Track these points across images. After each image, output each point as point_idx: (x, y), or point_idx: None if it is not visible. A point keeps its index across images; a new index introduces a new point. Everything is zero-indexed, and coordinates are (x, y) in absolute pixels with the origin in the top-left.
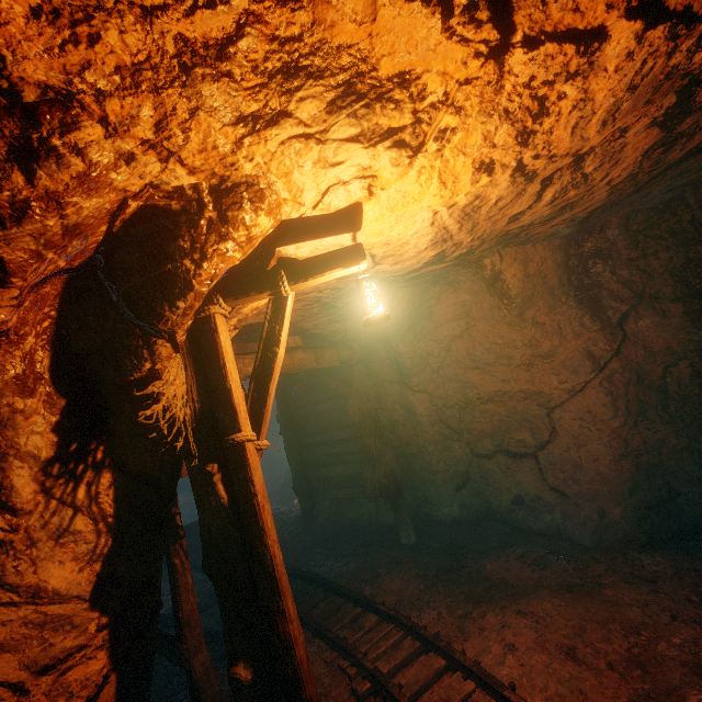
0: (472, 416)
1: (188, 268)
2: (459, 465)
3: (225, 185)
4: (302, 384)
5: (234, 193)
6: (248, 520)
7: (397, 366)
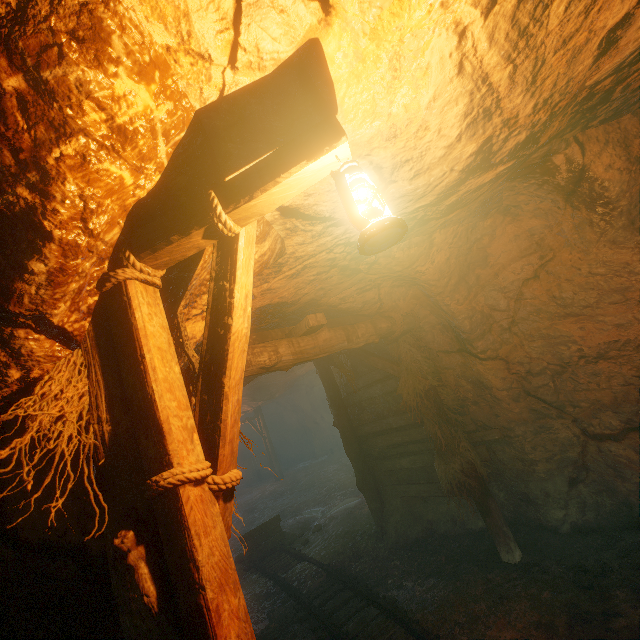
0: (574, 382)
1: (29, 202)
2: (566, 451)
3: (5, 7)
4: (344, 368)
5: (32, 23)
6: (193, 638)
7: (453, 332)
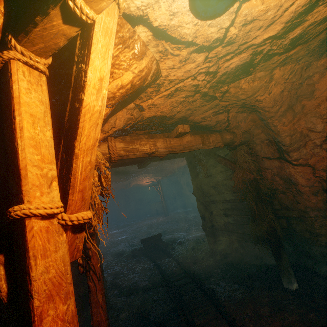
0: None
1: None
2: None
3: None
4: (201, 162)
5: None
6: None
7: (276, 145)
